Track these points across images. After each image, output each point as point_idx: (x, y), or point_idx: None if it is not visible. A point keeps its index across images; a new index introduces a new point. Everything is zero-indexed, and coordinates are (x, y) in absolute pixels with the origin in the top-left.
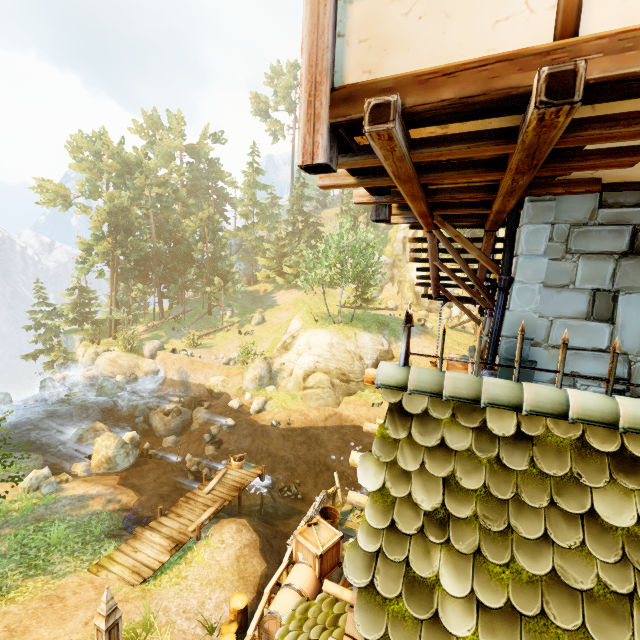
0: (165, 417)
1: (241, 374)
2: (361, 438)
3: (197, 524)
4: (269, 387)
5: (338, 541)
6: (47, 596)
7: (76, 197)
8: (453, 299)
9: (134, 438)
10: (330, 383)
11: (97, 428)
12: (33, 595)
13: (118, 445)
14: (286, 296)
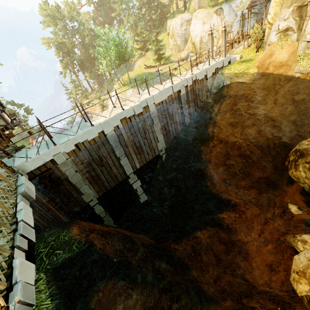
0: None
1: None
2: None
3: None
4: None
5: None
6: None
7: None
8: None
9: None
10: None
11: None
12: None
13: None
14: (138, 63)
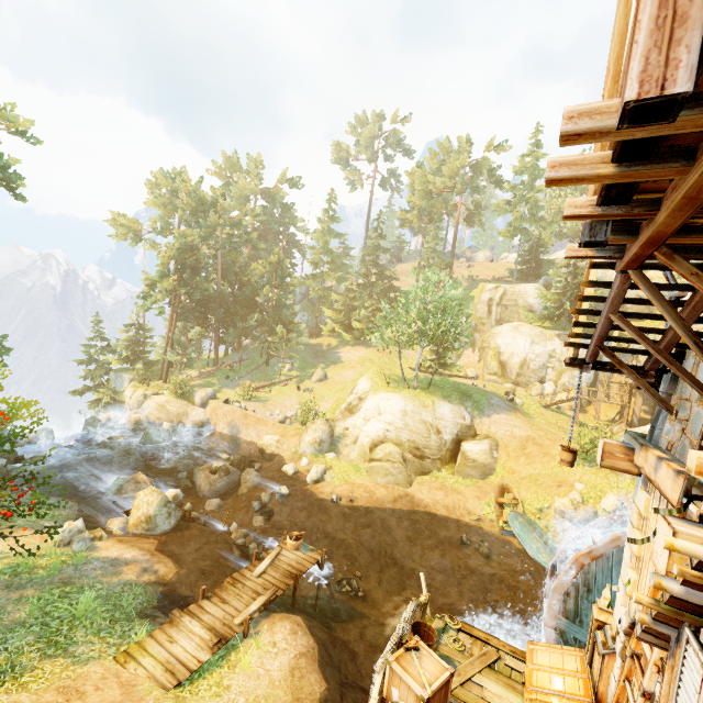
0: (211, 475)
1: (298, 435)
2: (436, 529)
3: (246, 616)
4: (329, 454)
5: (448, 679)
6: (65, 687)
7: (147, 232)
8: (623, 366)
9: (177, 496)
10: (401, 457)
11: (139, 479)
12: (49, 683)
13: (161, 503)
14: (352, 353)
